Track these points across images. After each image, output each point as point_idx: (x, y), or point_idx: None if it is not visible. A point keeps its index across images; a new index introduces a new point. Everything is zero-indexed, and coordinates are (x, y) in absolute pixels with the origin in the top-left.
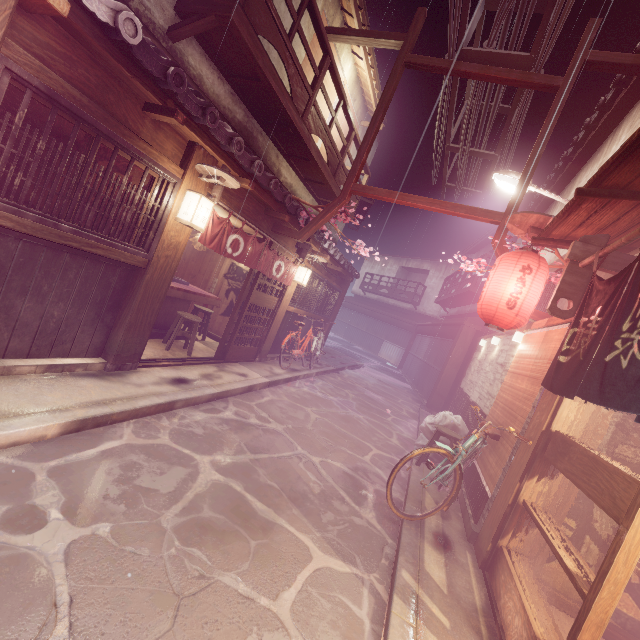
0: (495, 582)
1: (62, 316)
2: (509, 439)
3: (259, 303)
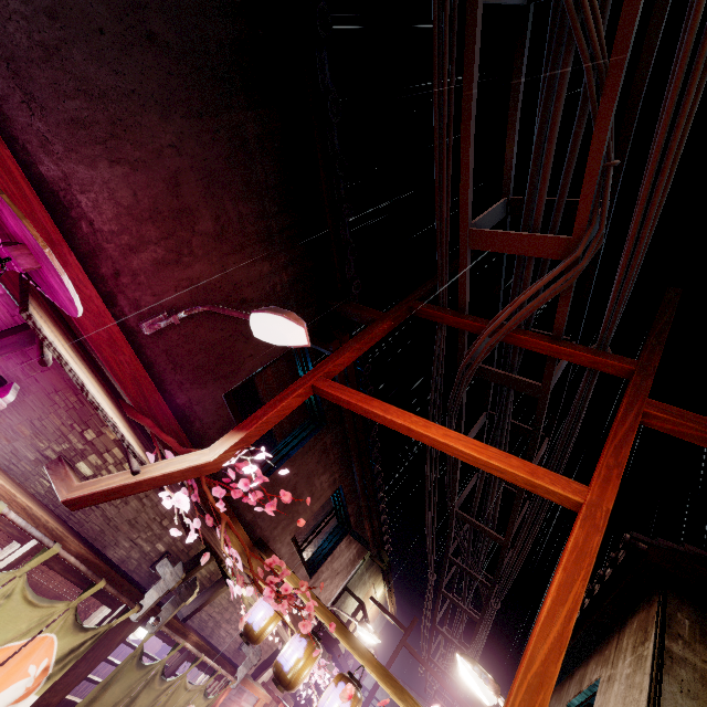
0: None
1: None
2: None
3: None
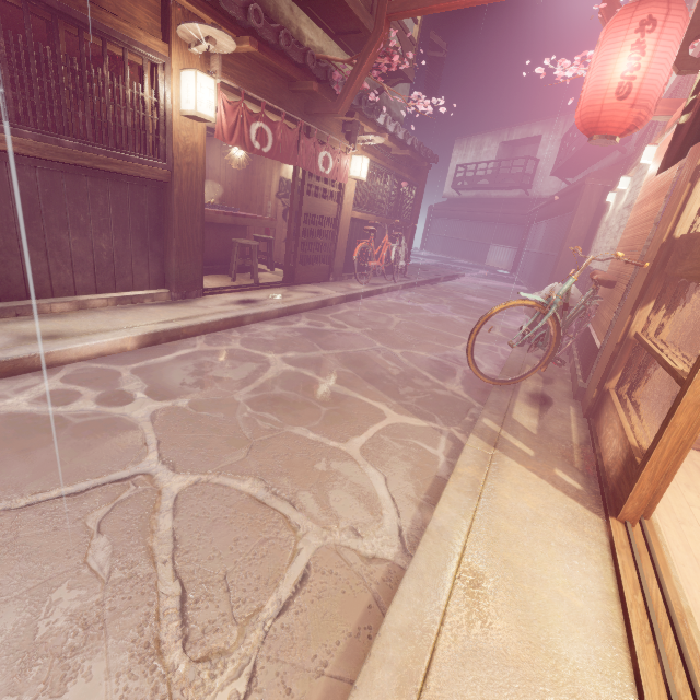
0: (599, 423)
1: (111, 248)
2: (624, 278)
3: (315, 212)
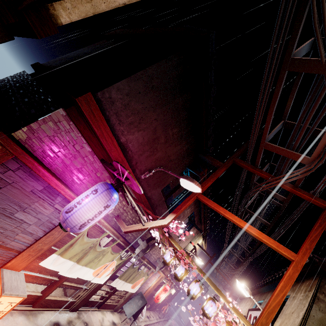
0: None
1: None
2: None
3: None
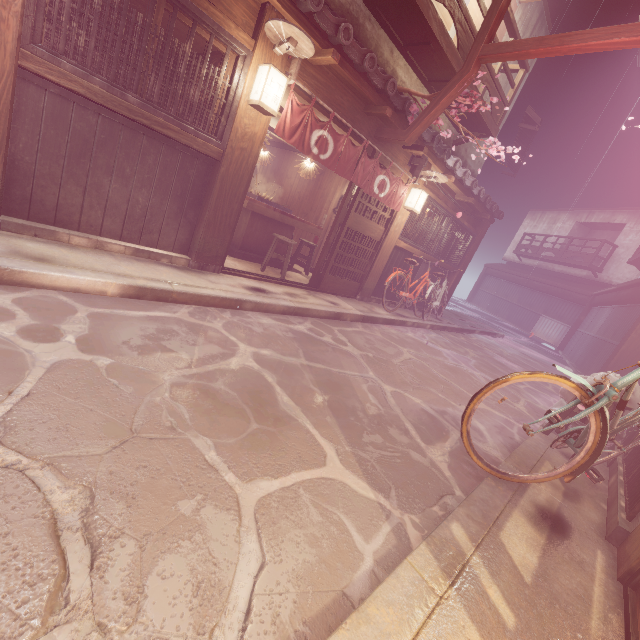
0: None
1: (147, 204)
2: None
3: (359, 229)
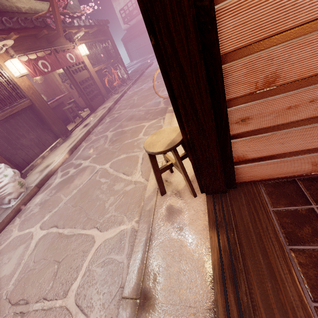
0: None
1: (35, 136)
2: None
3: (81, 79)
